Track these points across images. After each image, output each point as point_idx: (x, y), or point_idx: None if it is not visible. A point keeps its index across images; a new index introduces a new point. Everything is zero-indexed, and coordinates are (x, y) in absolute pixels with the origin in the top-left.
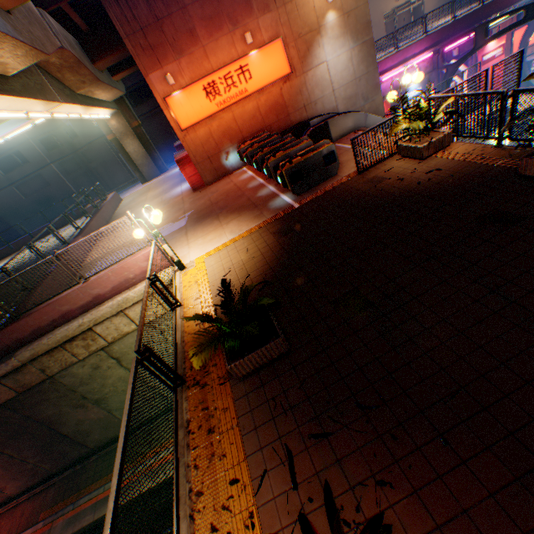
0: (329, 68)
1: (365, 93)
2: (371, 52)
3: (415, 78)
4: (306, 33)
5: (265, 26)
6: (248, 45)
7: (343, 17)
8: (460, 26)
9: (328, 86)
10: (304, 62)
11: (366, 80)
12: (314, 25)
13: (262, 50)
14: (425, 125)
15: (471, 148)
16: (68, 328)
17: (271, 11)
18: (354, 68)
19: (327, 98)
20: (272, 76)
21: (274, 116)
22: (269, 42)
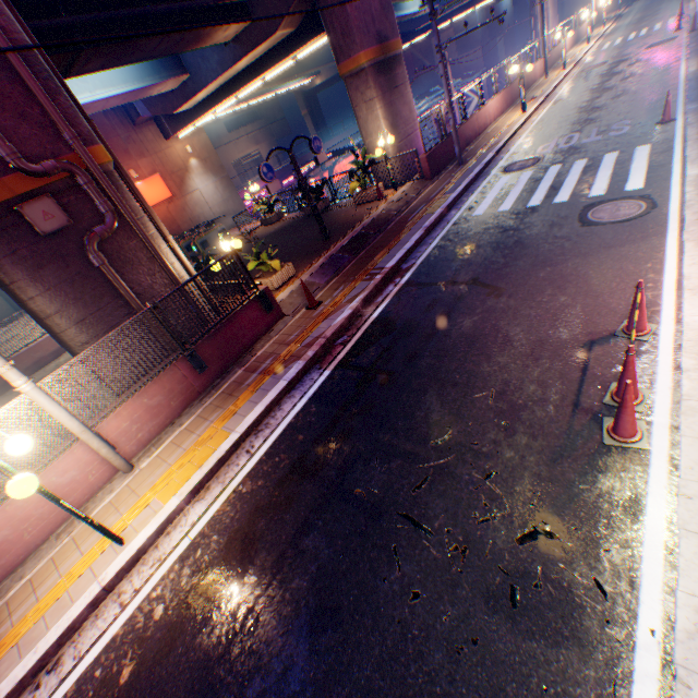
0: (203, 193)
1: (236, 210)
2: (231, 183)
3: (256, 188)
4: (179, 171)
5: (145, 166)
6: (133, 178)
7: (203, 162)
8: (288, 170)
9: (206, 205)
10: (182, 190)
11: (234, 201)
12: (183, 166)
13: (146, 181)
14: (269, 208)
15: (293, 215)
16: (46, 369)
17: (147, 157)
18: (222, 194)
19: (208, 214)
20: (159, 199)
21: (168, 227)
22: (151, 176)
